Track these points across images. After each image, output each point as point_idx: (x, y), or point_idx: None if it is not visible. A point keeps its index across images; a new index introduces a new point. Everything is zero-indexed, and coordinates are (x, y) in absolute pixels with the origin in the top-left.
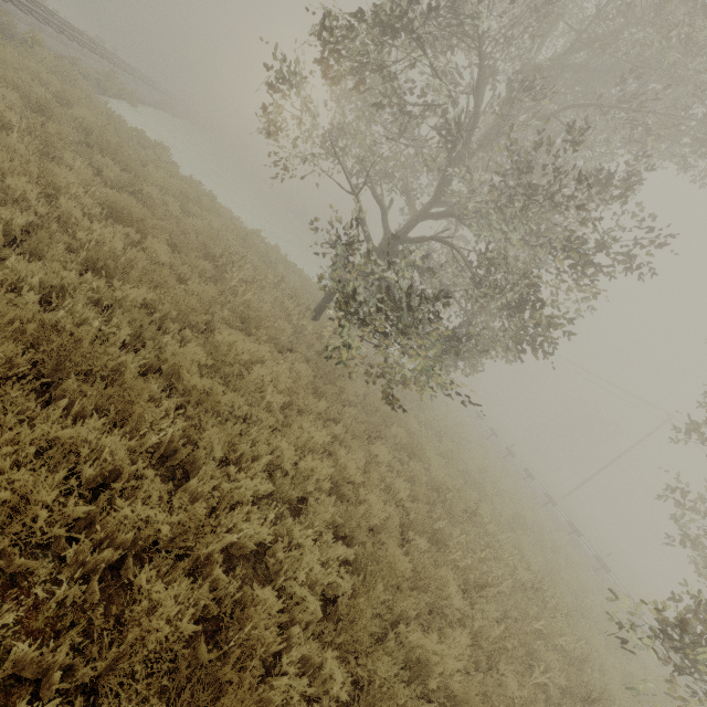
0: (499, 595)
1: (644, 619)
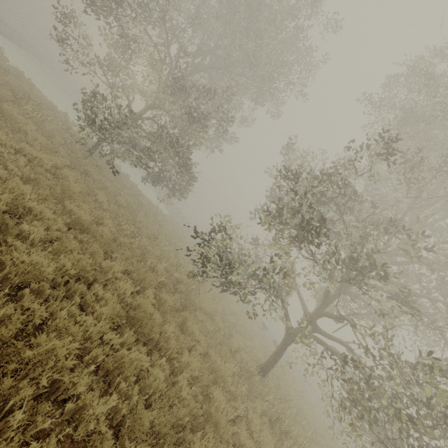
0: (148, 252)
1: (268, 331)
